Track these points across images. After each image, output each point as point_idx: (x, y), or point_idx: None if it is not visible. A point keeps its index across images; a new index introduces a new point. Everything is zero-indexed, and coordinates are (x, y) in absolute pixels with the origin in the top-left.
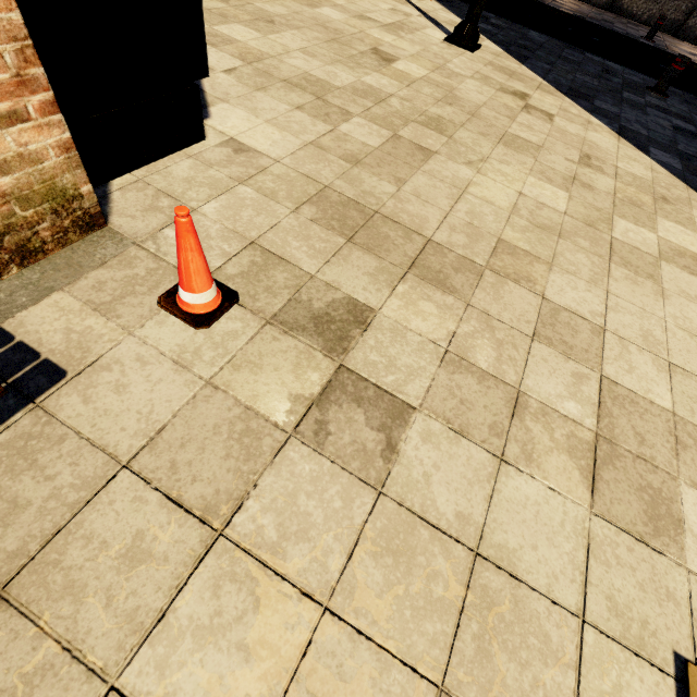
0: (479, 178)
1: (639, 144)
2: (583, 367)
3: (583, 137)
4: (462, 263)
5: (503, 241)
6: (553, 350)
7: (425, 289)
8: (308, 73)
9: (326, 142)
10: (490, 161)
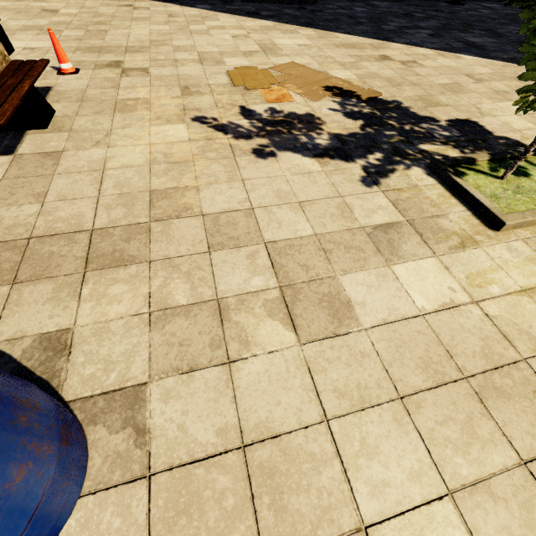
0: (132, 31)
1: (191, 6)
2: (191, 52)
3: (166, 10)
4: (142, 47)
5: (152, 40)
6: (181, 52)
7: (134, 54)
8: (25, 25)
9: (62, 39)
10: (132, 26)
